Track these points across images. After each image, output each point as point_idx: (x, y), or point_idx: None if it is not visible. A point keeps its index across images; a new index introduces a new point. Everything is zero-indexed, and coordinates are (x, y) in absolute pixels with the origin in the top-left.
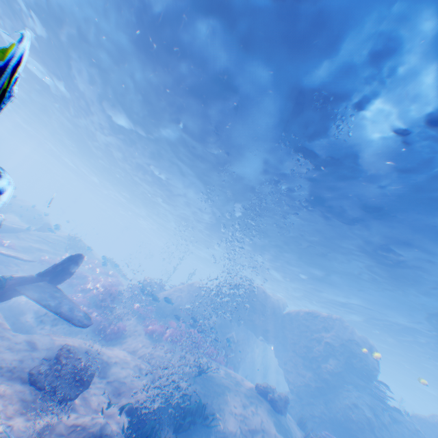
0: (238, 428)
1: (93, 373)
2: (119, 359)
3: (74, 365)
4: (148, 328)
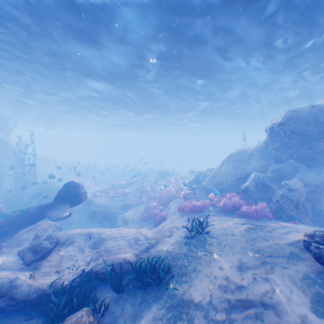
0: (206, 296)
1: (47, 246)
2: (118, 235)
3: (34, 243)
4: (180, 207)
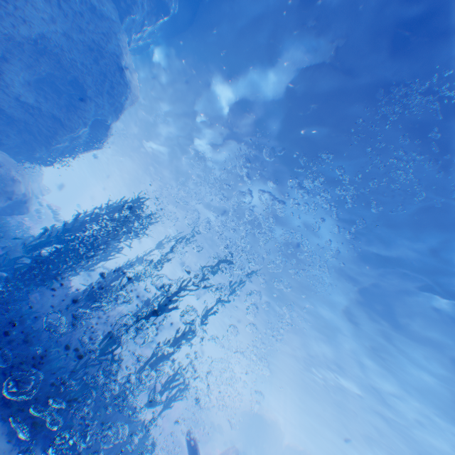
0: None
1: None
2: None
3: None
4: None
